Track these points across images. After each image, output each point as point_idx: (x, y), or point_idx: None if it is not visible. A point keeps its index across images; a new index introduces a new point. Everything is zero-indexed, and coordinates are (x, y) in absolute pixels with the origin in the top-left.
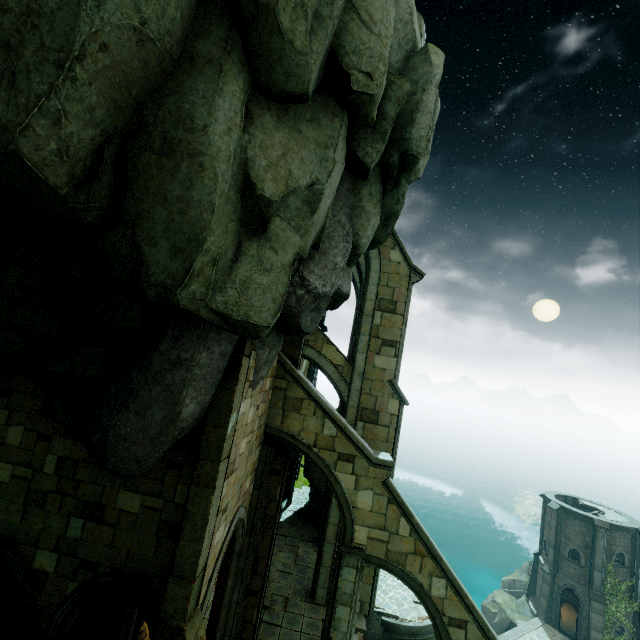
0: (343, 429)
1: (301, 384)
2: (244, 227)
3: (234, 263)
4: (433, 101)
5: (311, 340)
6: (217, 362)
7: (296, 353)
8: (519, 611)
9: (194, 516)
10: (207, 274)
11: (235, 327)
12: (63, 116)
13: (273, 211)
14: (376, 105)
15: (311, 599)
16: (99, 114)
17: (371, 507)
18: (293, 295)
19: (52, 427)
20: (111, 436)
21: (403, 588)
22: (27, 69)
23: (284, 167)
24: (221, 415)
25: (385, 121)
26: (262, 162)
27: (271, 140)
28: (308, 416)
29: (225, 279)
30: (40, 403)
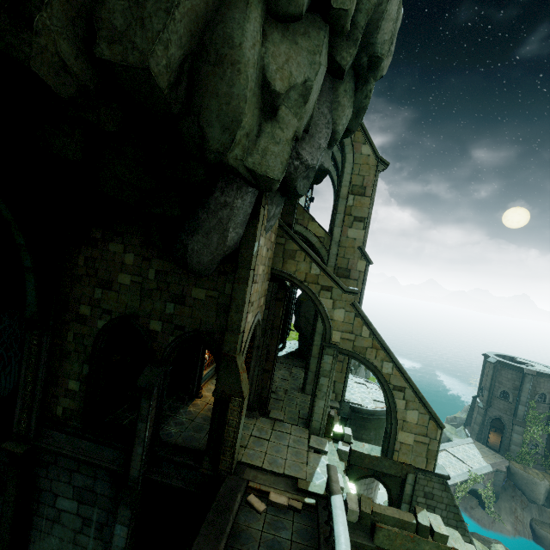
0: (324, 269)
1: (295, 240)
2: (262, 114)
3: (257, 137)
4: (395, 9)
5: (300, 219)
6: (246, 208)
7: (291, 220)
8: (457, 435)
9: (237, 300)
10: (243, 143)
11: (258, 181)
12: (169, 43)
13: (280, 101)
14: (350, 18)
15: (302, 392)
16: (184, 41)
17: (343, 319)
18: (292, 165)
19: (150, 253)
20: (189, 250)
21: (366, 393)
22: (150, 16)
23: (287, 70)
24: (249, 242)
25: (357, 30)
26: (273, 67)
27: (278, 51)
28: (300, 262)
29: (253, 148)
30: (141, 240)
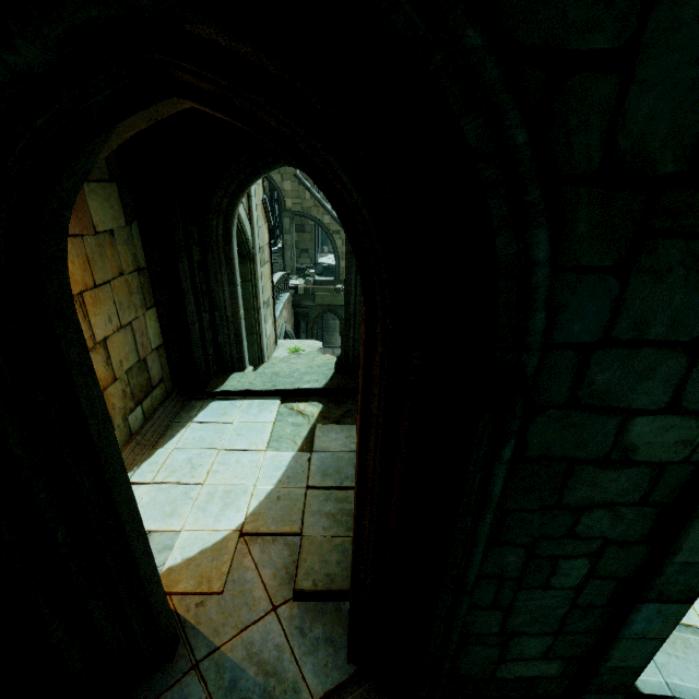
0: None
1: None
2: None
3: None
4: None
5: None
6: None
7: None
8: None
9: None
10: None
11: None
12: None
13: None
14: None
15: None
16: None
17: (291, 189)
18: None
19: None
20: None
21: None
22: None
23: None
24: None
25: None
26: None
27: None
28: None
29: None
30: None
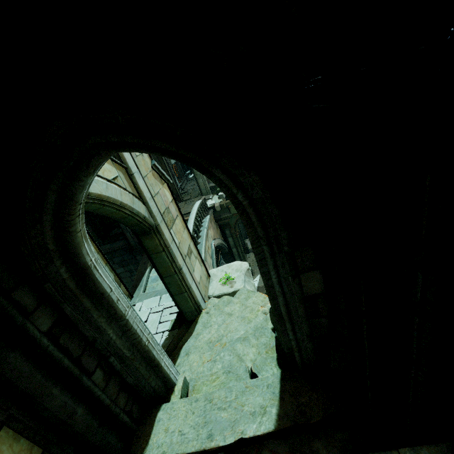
0: None
1: None
2: None
3: None
4: None
5: None
6: None
7: None
8: None
9: None
10: None
11: None
12: None
13: None
14: None
15: None
16: None
17: None
18: None
19: None
20: None
21: None
22: None
23: None
24: None
25: None
26: None
27: None
28: None
29: None
30: None
